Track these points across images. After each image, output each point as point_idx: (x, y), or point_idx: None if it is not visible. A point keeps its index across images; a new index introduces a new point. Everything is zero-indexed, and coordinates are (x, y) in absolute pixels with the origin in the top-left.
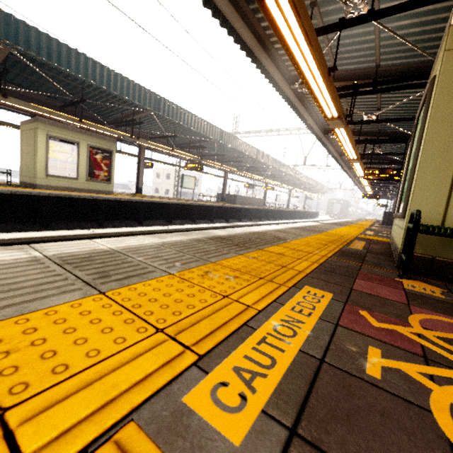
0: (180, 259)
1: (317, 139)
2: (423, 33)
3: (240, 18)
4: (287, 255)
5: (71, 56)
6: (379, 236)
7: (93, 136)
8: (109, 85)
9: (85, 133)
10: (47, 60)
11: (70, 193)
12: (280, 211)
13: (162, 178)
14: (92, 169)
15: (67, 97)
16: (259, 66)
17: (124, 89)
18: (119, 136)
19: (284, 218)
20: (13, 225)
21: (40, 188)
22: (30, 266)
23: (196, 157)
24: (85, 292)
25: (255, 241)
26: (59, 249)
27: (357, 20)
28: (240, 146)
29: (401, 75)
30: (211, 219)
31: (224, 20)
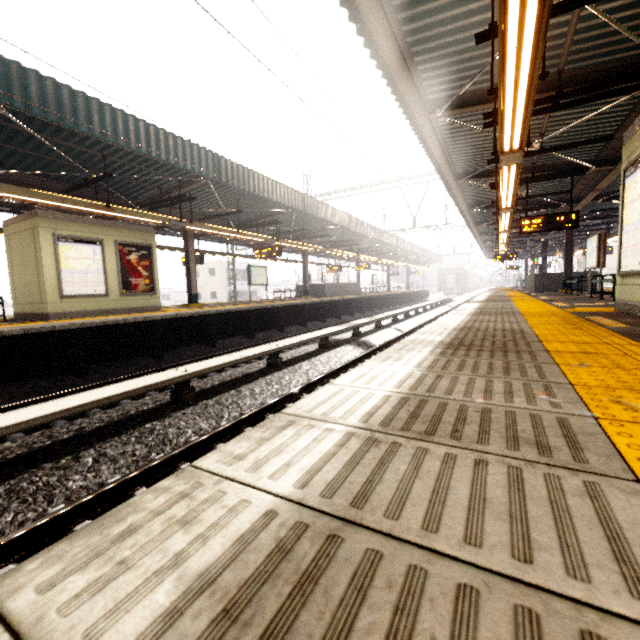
0: (521, 388)
1: (446, 188)
2: (634, 18)
3: (385, 20)
4: (601, 353)
5: (91, 110)
6: (584, 307)
7: (120, 227)
8: (149, 148)
9: (110, 224)
10: (58, 118)
11: (106, 318)
12: (385, 297)
13: (203, 277)
14: (126, 277)
15: (80, 173)
16: (394, 91)
17: (170, 151)
18: (164, 222)
19: (391, 305)
20: (31, 383)
21: (54, 318)
22: (395, 454)
23: (270, 238)
24: (618, 488)
25: (500, 340)
26: (339, 410)
27: (569, 4)
28: (327, 213)
29: (594, 80)
30: (304, 323)
31: (360, 25)
